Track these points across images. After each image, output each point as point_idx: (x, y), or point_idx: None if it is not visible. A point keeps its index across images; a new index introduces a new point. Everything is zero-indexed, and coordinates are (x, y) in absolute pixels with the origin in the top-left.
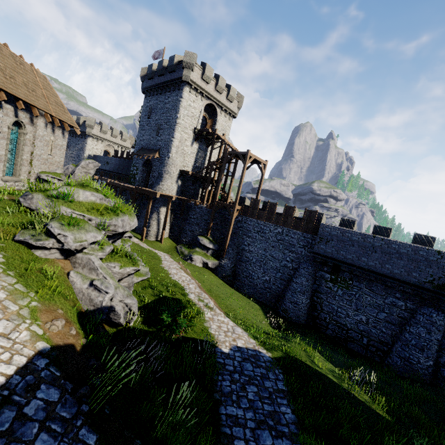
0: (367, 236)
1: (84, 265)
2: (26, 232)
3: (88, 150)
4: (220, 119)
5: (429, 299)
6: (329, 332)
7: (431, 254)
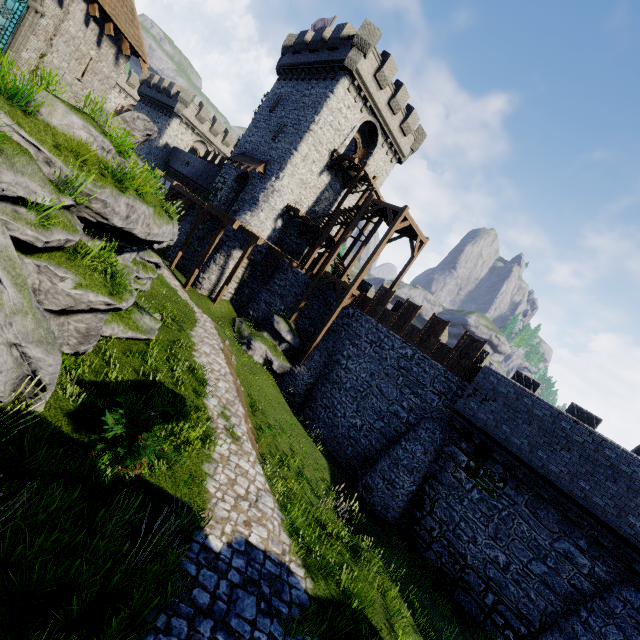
0: (563, 417)
1: None
2: None
3: (168, 136)
4: (377, 155)
5: None
6: (430, 556)
7: None
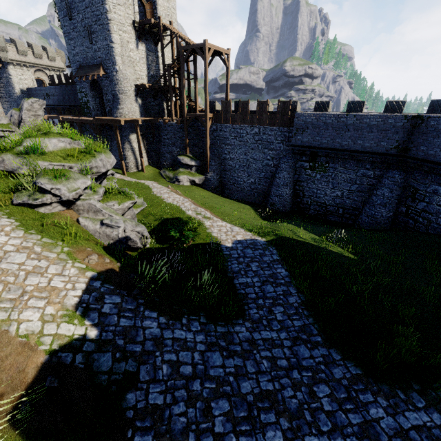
0: (340, 116)
1: (88, 210)
2: (20, 195)
3: (17, 84)
4: None
5: (394, 163)
6: (312, 212)
7: (398, 120)
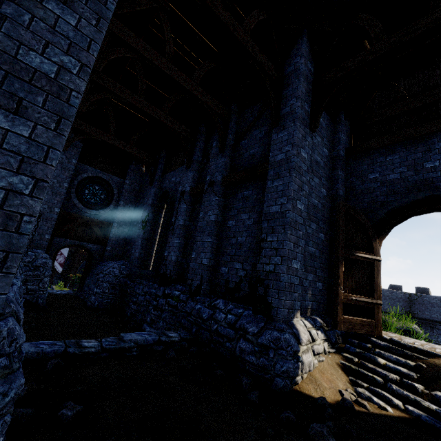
0: None
1: None
2: None
3: None
4: None
5: None
6: None
7: (400, 294)
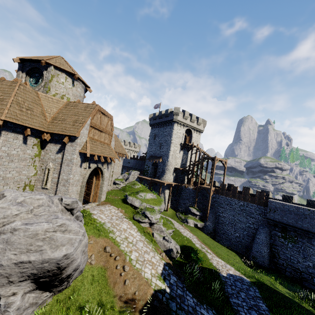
0: (301, 208)
1: (158, 230)
2: (137, 216)
3: None
4: (194, 135)
5: None
6: (288, 274)
7: None
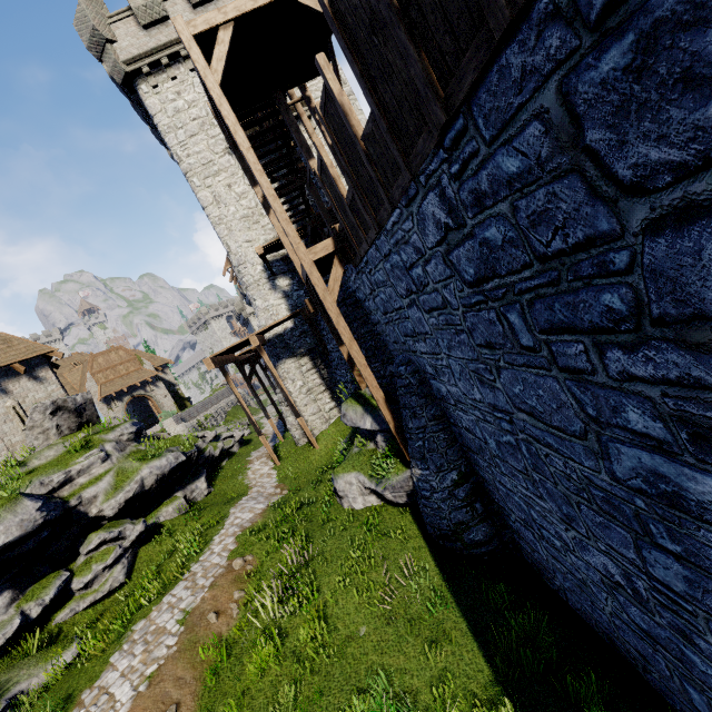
0: None
1: None
2: None
3: None
4: None
5: None
6: None
7: None
